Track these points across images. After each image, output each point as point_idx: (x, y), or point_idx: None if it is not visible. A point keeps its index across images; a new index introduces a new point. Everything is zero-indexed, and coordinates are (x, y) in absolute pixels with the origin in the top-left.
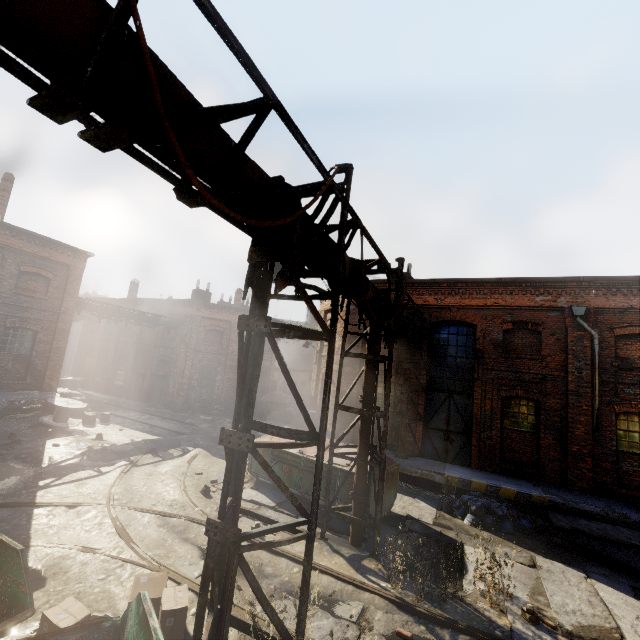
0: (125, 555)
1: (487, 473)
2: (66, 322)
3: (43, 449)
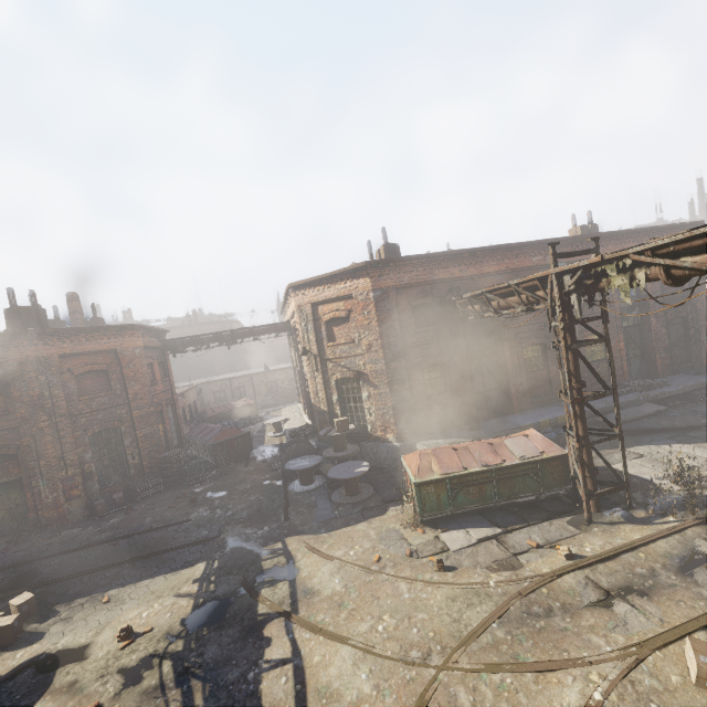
0: (610, 673)
1: (530, 412)
2: None
3: None
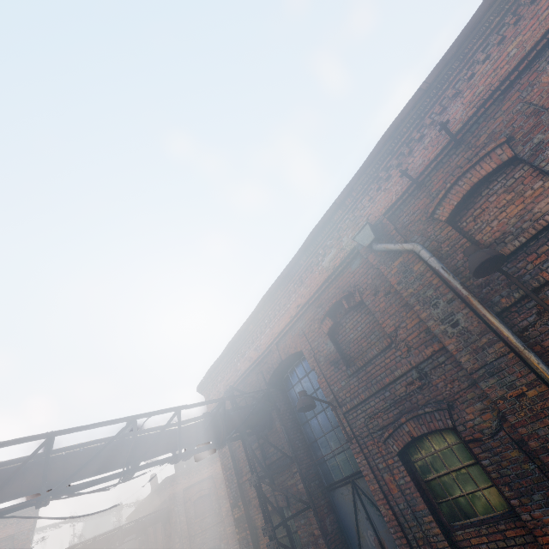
0: None
1: None
2: None
3: None
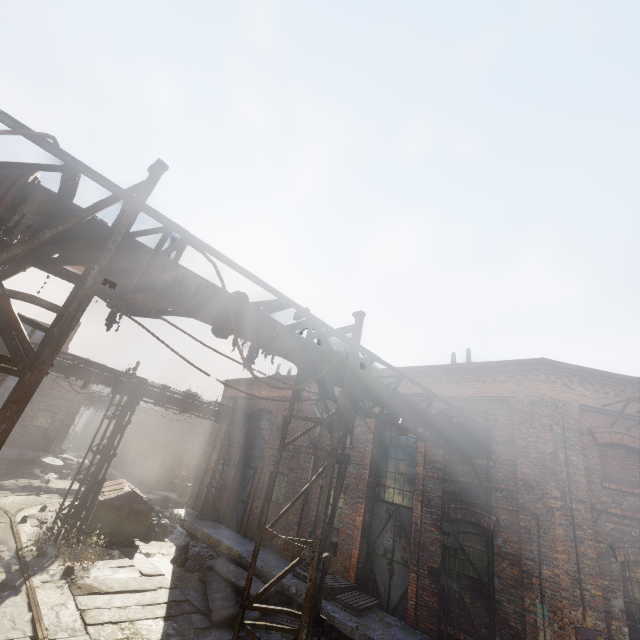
0: None
1: (241, 537)
2: (77, 408)
3: (7, 480)
